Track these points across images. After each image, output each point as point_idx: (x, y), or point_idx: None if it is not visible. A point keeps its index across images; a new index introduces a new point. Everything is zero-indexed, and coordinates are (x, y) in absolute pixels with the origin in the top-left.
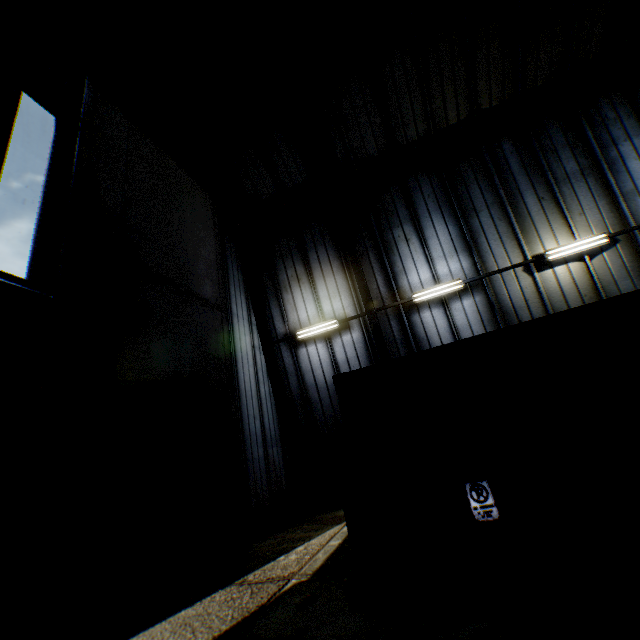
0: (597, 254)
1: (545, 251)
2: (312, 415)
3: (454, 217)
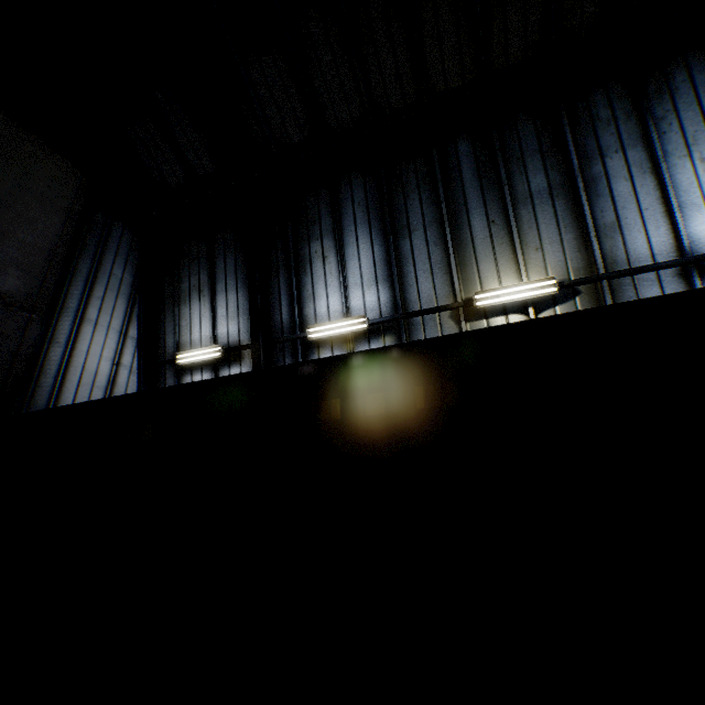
0: (549, 308)
1: (475, 293)
2: None
3: (383, 234)
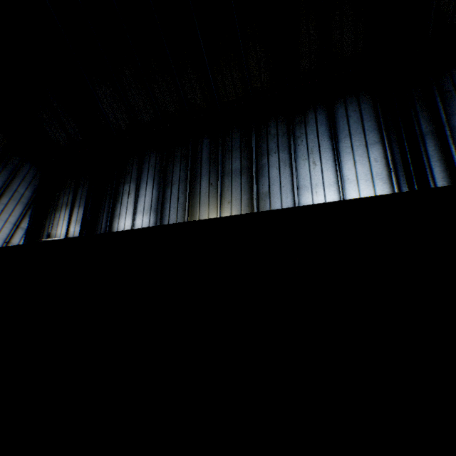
0: None
1: None
2: None
3: (159, 184)
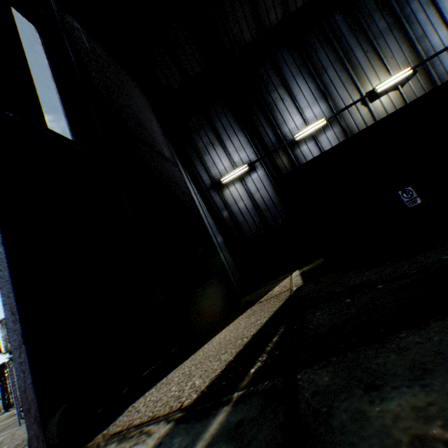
0: (405, 83)
1: (374, 87)
2: (242, 231)
3: (311, 77)
